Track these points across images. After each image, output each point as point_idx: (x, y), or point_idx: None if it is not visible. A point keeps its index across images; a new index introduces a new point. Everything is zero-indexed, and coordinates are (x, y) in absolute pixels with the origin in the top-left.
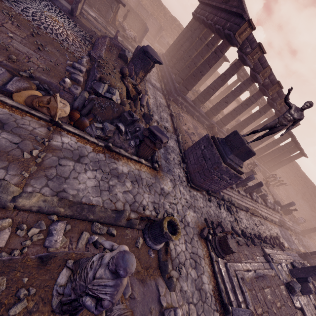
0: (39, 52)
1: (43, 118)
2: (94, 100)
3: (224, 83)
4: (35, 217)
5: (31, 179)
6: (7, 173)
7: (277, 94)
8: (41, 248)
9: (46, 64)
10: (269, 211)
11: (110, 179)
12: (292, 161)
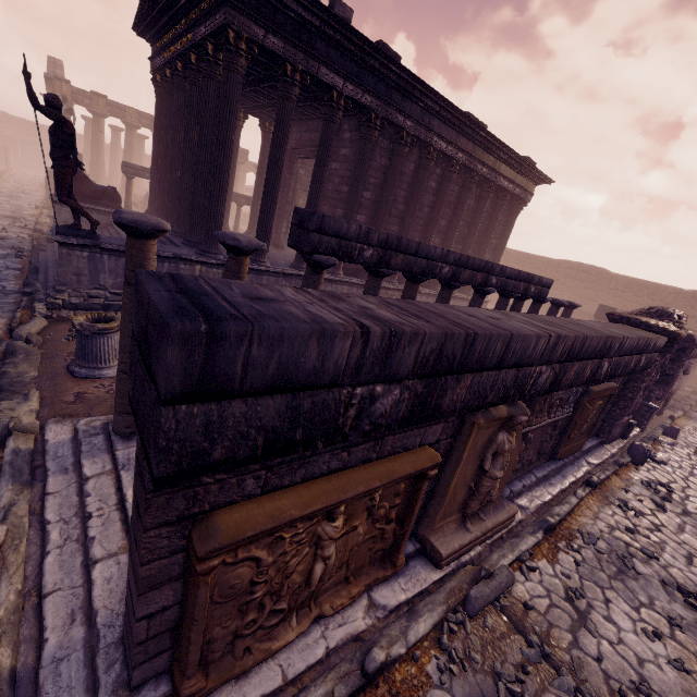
0: None
1: None
2: None
3: (100, 144)
4: None
5: None
6: None
7: None
8: None
9: None
10: None
11: None
12: None
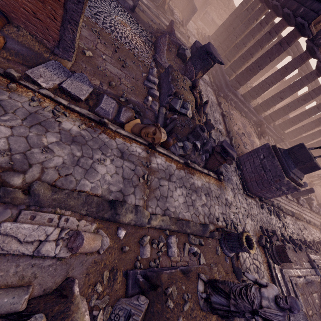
0: (124, 70)
1: (143, 143)
2: (176, 120)
3: (283, 77)
4: (157, 232)
5: (148, 201)
6: (135, 197)
7: None
8: (167, 257)
9: (131, 82)
10: (312, 214)
11: (191, 194)
12: None
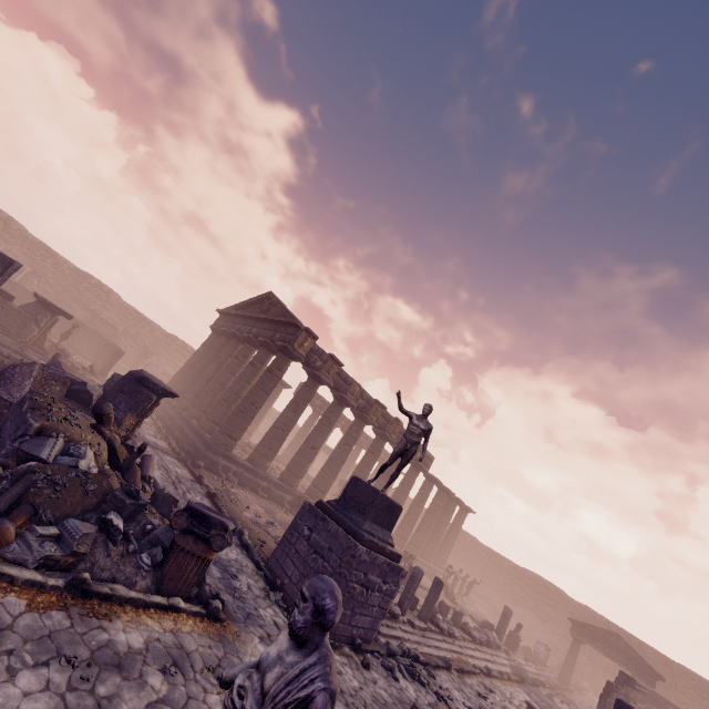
0: None
1: None
2: (33, 474)
3: (299, 415)
4: None
5: None
6: None
7: (384, 418)
8: None
9: None
10: (484, 651)
11: (97, 679)
12: (459, 528)
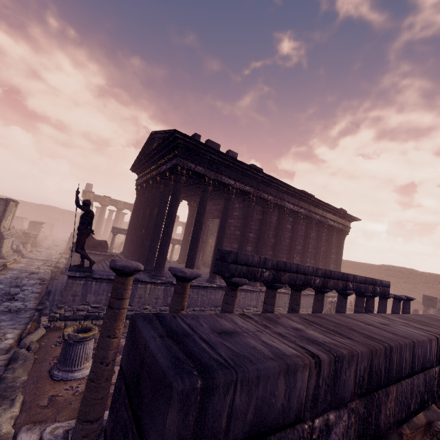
0: None
1: None
2: None
3: (102, 218)
4: None
5: None
6: None
7: None
8: None
9: None
10: None
11: None
12: None
